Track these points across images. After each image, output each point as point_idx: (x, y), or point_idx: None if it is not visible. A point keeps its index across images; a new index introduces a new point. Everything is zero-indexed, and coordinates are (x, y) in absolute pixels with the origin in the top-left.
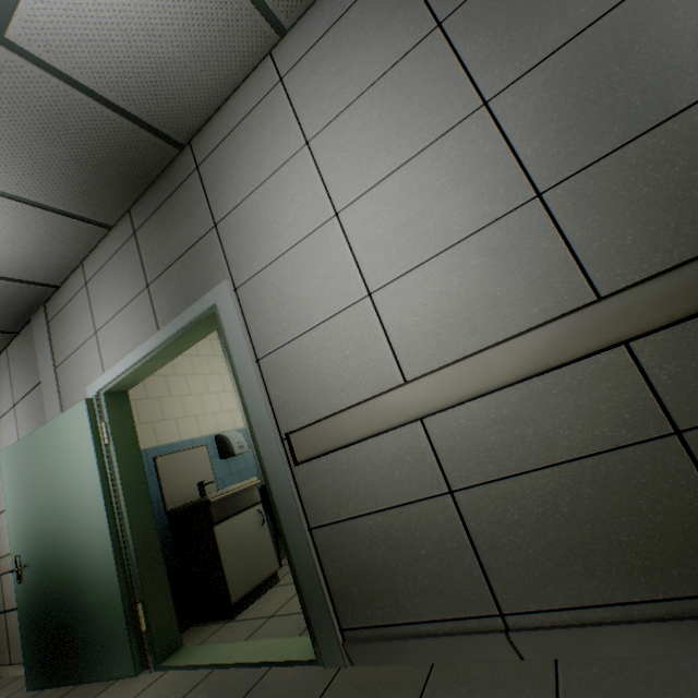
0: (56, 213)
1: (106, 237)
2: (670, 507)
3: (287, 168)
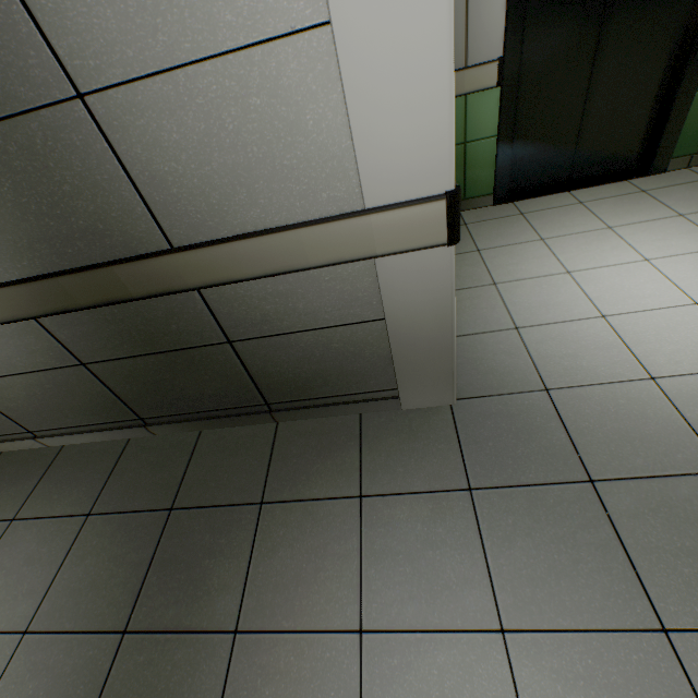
0: None
1: None
2: (93, 394)
3: None
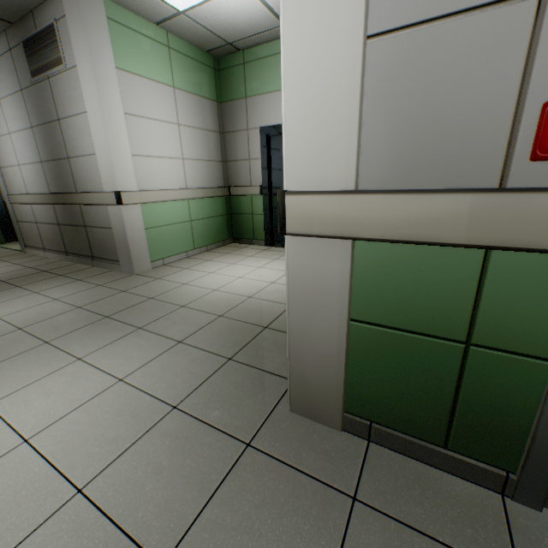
0: None
1: None
2: (59, 237)
3: None
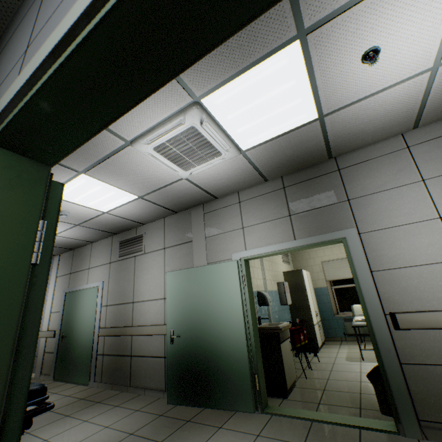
0: (257, 172)
1: (260, 184)
2: None
3: (406, 187)
